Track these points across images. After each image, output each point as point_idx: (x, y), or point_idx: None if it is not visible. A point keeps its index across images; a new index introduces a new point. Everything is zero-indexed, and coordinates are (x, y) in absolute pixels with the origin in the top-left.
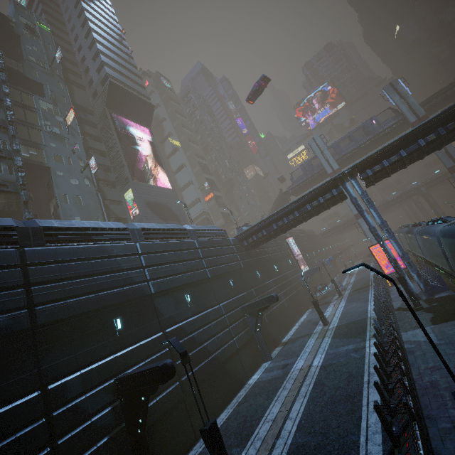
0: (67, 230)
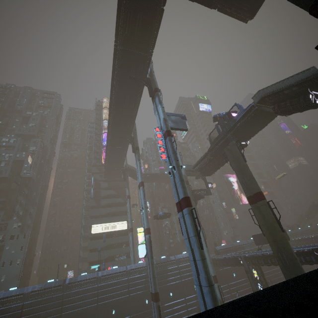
0: (239, 245)
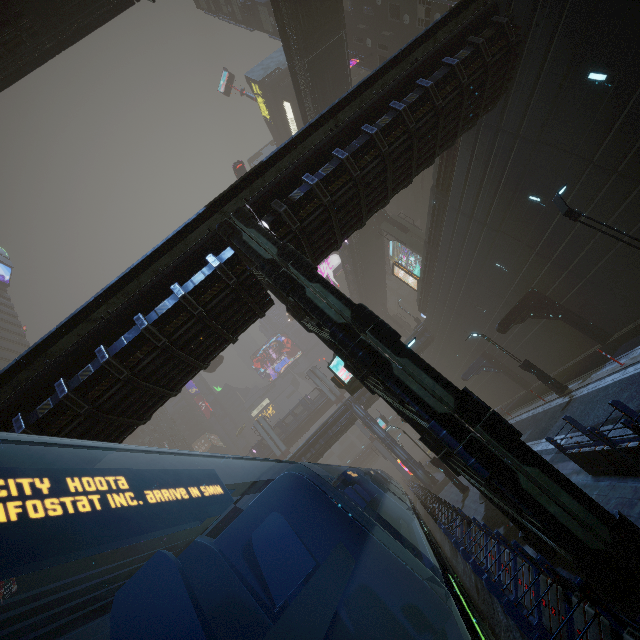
0: None
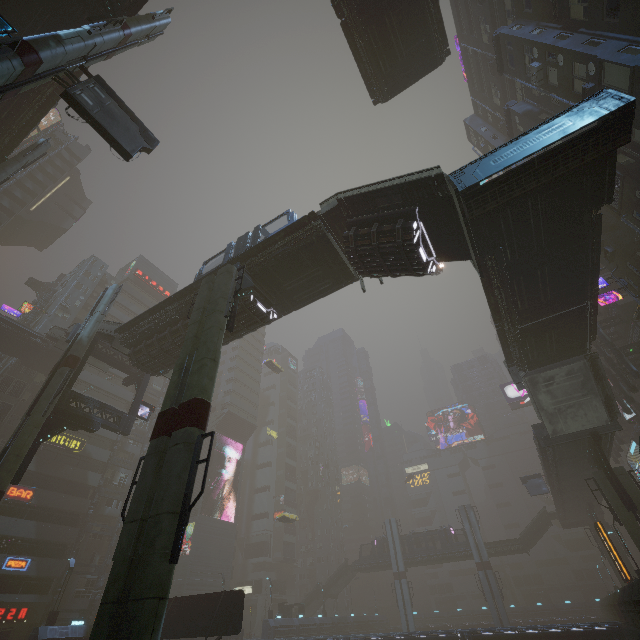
0: None
